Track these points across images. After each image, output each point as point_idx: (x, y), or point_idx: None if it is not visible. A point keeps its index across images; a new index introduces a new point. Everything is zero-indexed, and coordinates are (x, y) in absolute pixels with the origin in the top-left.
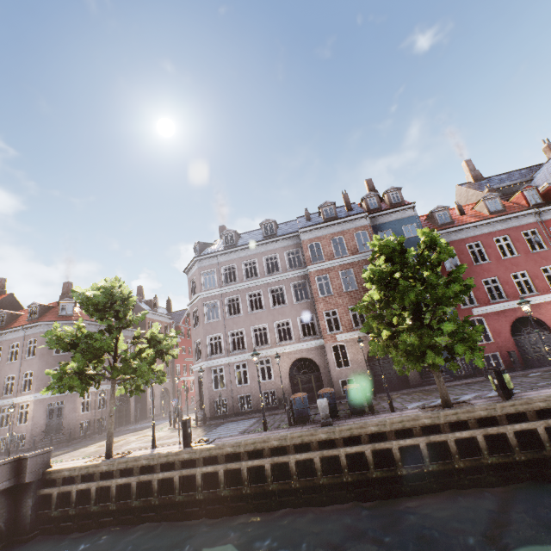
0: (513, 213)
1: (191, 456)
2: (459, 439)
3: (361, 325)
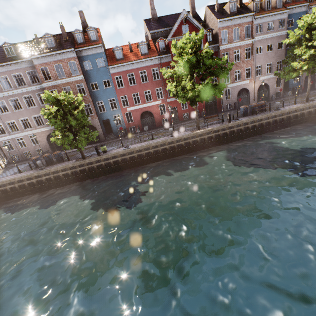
0: (149, 58)
1: None
2: (82, 169)
3: None
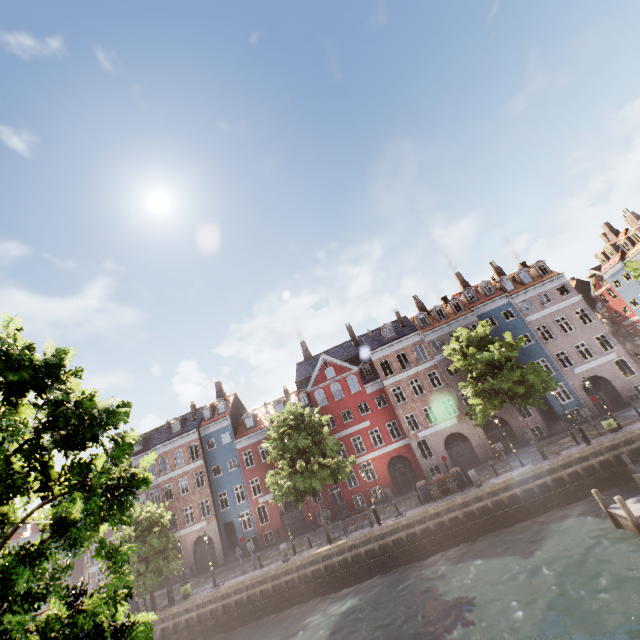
0: None
1: None
2: None
3: (191, 521)
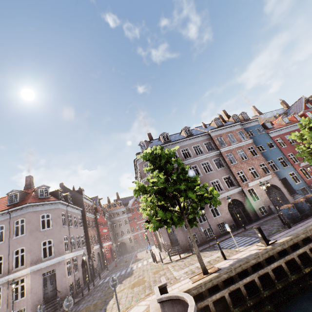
0: (297, 123)
1: (282, 247)
2: None
3: (256, 177)
